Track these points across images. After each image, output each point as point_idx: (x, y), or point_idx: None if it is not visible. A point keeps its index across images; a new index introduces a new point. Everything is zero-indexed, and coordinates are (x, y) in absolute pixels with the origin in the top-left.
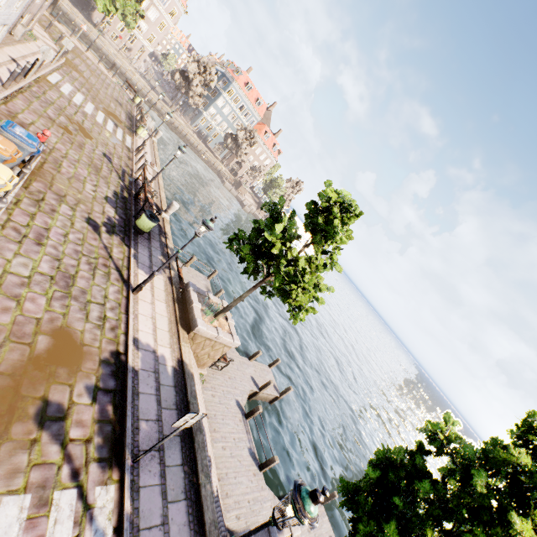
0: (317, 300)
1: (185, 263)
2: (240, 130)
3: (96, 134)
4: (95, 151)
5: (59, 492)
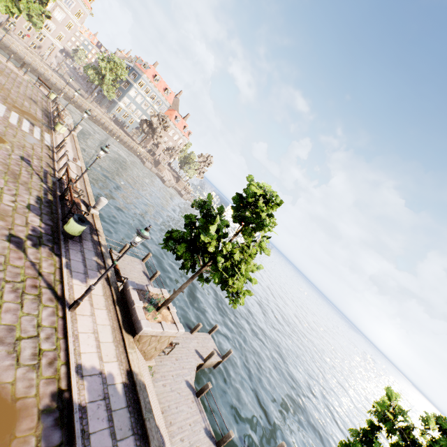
0: (250, 281)
1: (119, 252)
2: (153, 116)
3: (11, 137)
4: (11, 156)
5: None
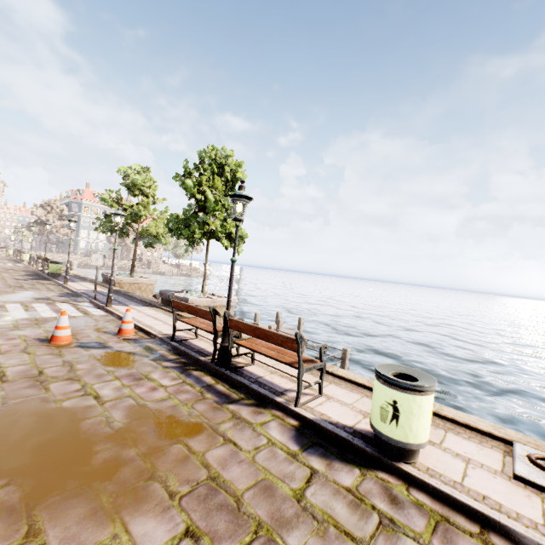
0: None
1: None
2: None
3: None
4: None
5: (58, 303)
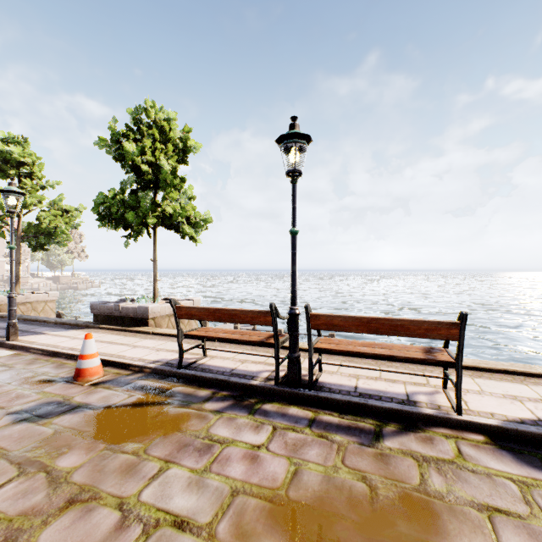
0: (74, 217)
1: None
2: None
3: None
4: None
5: None
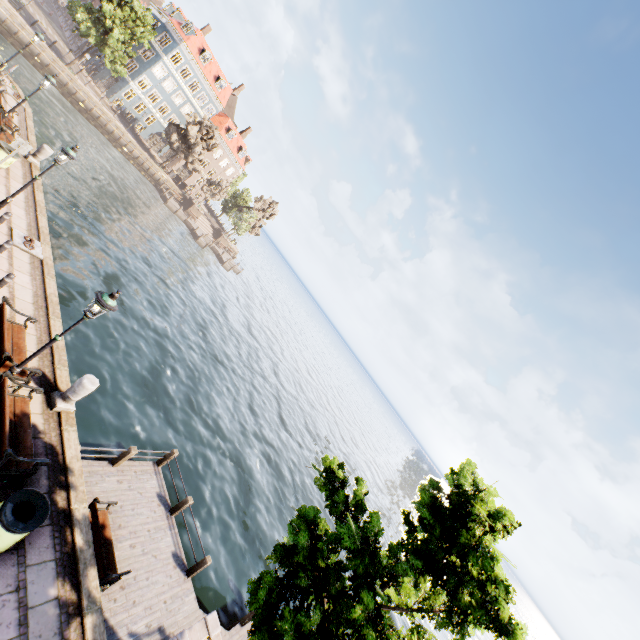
0: None
1: (111, 462)
2: (192, 123)
3: None
4: None
5: None
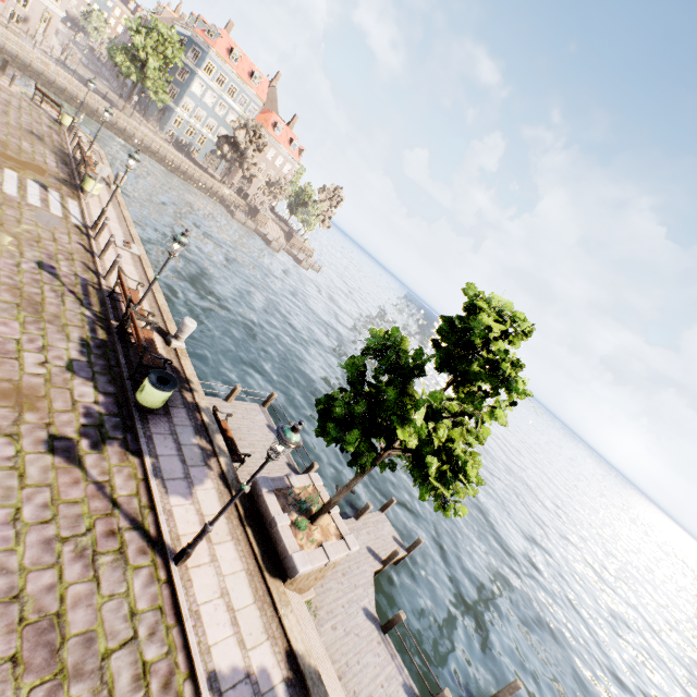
0: None
1: (225, 399)
2: (238, 129)
3: (13, 225)
4: (20, 266)
5: None
